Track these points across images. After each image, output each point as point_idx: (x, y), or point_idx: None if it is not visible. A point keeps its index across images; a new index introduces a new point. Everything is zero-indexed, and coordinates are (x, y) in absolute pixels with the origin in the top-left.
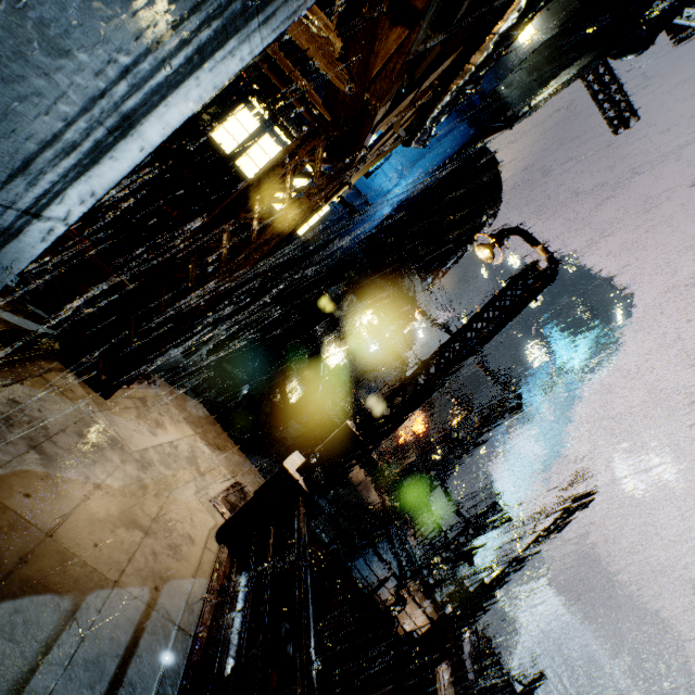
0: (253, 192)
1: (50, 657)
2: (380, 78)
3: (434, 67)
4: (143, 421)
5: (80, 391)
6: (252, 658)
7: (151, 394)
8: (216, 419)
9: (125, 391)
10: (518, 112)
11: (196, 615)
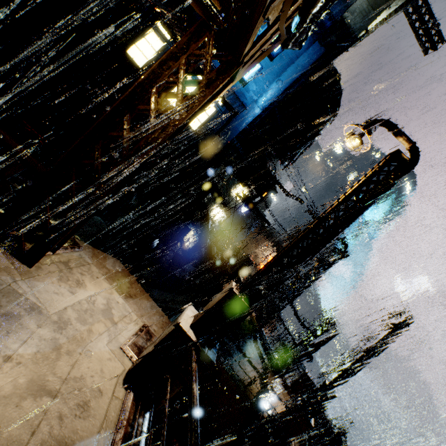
0: (149, 85)
1: None
2: None
3: None
4: (65, 283)
5: (4, 262)
6: None
7: (75, 257)
8: (134, 266)
9: (50, 257)
10: (358, 34)
11: None
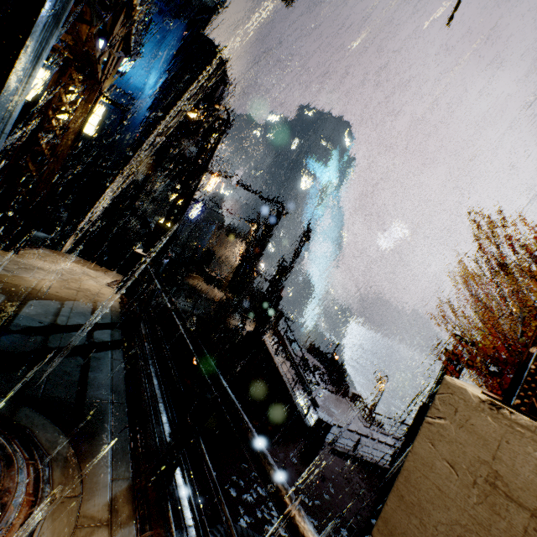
0: (46, 111)
1: (63, 311)
2: (88, 42)
3: (114, 26)
4: (46, 262)
5: None
6: (145, 300)
7: (41, 252)
8: None
9: (24, 251)
10: (211, 4)
11: (118, 309)
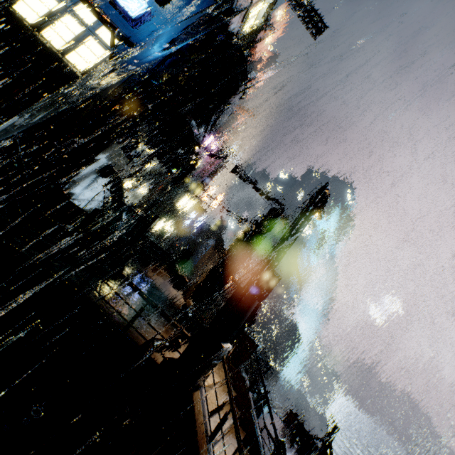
0: None
1: None
2: None
3: None
4: None
5: None
6: None
7: None
8: None
9: None
10: None
11: None
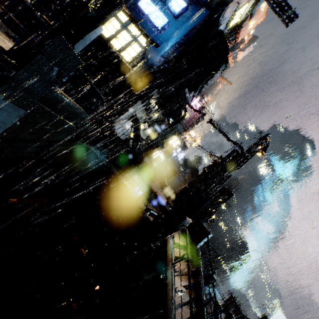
0: None
1: None
2: None
3: None
4: None
5: None
6: None
7: (8, 38)
8: None
9: None
10: (231, 2)
11: None
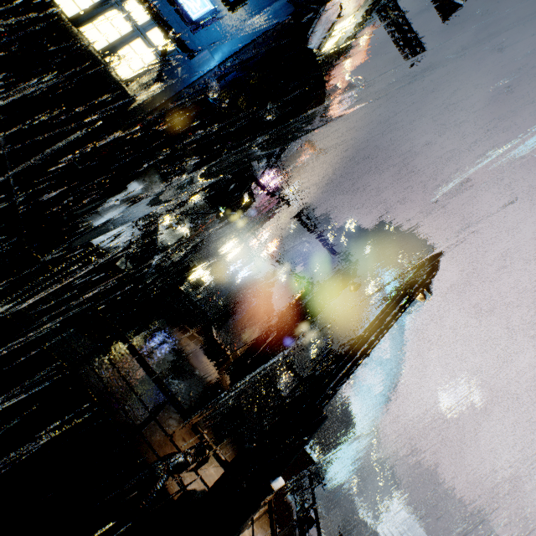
0: None
1: None
2: None
3: None
4: None
5: None
6: None
7: None
8: None
9: None
10: None
11: None
